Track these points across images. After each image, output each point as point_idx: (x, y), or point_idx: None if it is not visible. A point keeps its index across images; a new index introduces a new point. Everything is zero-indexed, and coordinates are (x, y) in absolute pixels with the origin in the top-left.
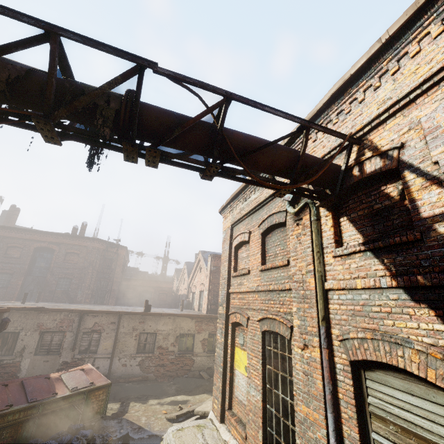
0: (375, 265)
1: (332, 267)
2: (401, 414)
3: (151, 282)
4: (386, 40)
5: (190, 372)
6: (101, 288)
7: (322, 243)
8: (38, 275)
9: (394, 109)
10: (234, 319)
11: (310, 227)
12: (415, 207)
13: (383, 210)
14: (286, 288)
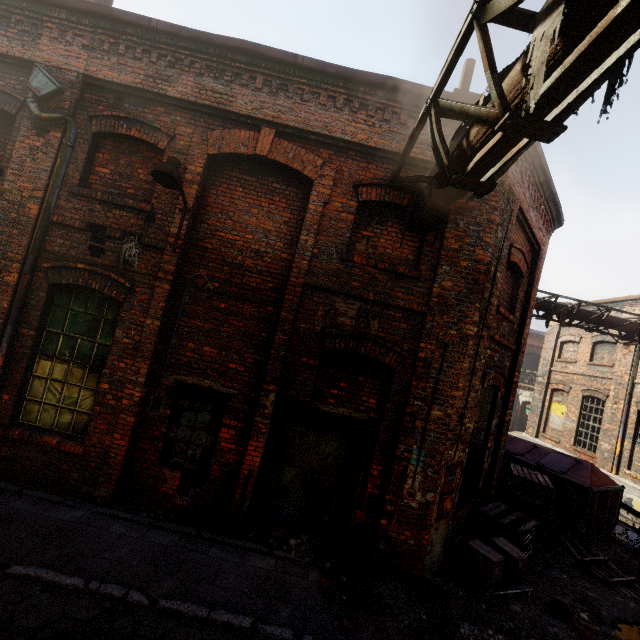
0: None
1: None
2: None
3: None
4: None
5: None
6: None
7: (638, 362)
8: None
9: None
10: (555, 387)
11: (633, 353)
12: None
13: None
14: (608, 378)
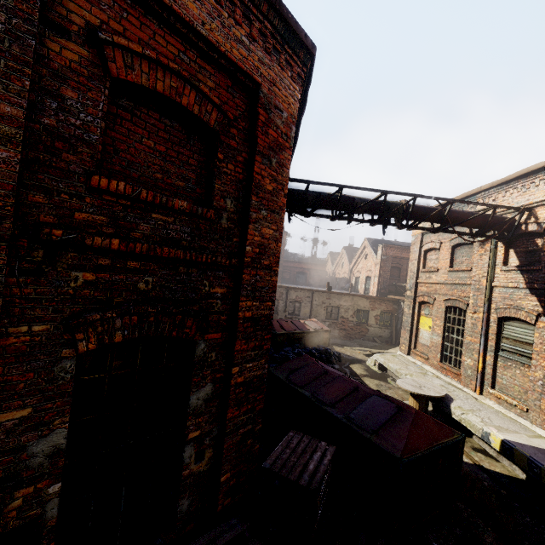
0: (520, 277)
1: (498, 275)
2: (515, 335)
3: (306, 265)
4: None
5: (365, 337)
6: None
7: (495, 262)
8: None
9: None
10: (421, 299)
11: (489, 252)
12: (543, 255)
13: (532, 251)
14: (467, 284)
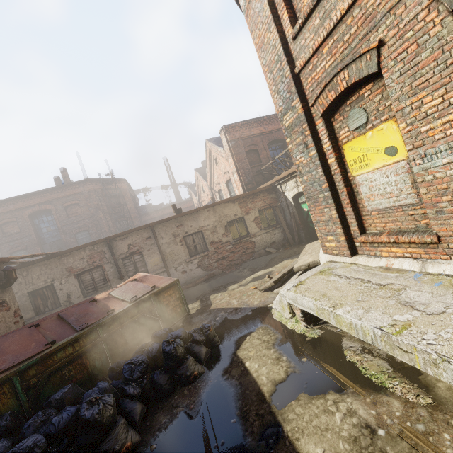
0: None
1: None
2: None
3: (171, 208)
4: None
5: (255, 254)
6: (123, 228)
7: None
8: (53, 241)
9: None
10: (329, 98)
11: None
12: None
13: None
14: None
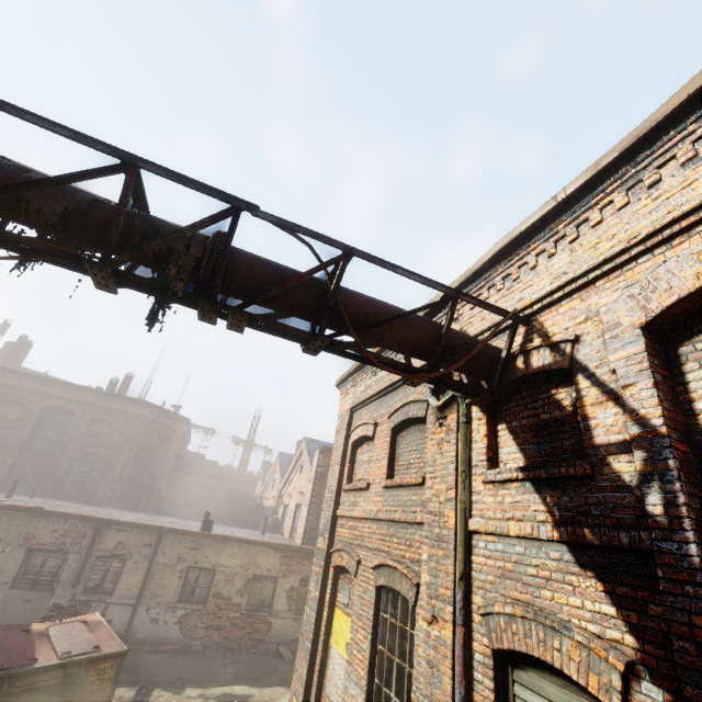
0: (535, 503)
1: (481, 497)
2: None
3: (221, 480)
4: (562, 200)
5: (262, 645)
6: (138, 482)
7: (470, 459)
8: (41, 452)
9: (570, 288)
10: (338, 560)
11: (456, 433)
12: (587, 427)
13: (552, 423)
14: (416, 521)
